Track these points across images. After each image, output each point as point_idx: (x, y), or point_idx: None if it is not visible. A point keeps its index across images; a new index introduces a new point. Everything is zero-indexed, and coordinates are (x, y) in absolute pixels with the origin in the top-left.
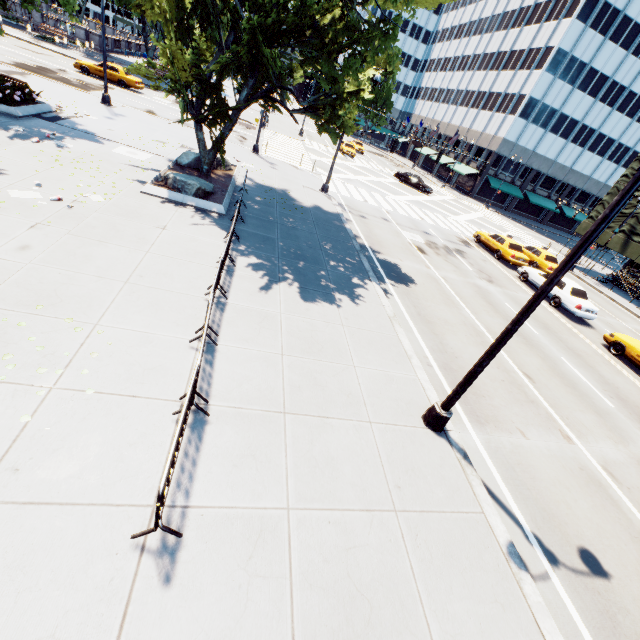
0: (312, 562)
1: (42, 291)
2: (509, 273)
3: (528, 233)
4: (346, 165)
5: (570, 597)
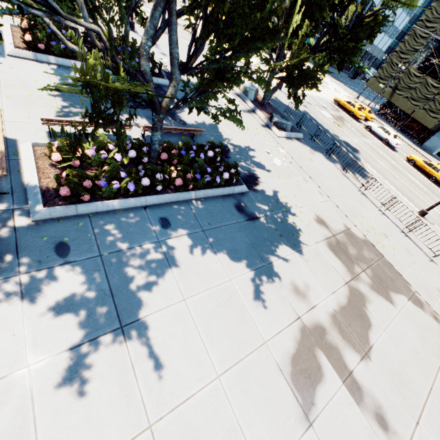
0: None
1: (348, 210)
2: (361, 126)
3: (331, 80)
4: None
5: None
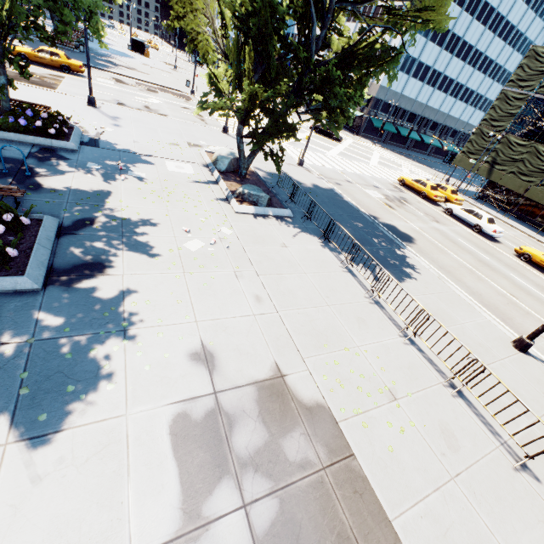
0: None
1: (311, 332)
2: (437, 210)
3: (410, 163)
4: None
5: None
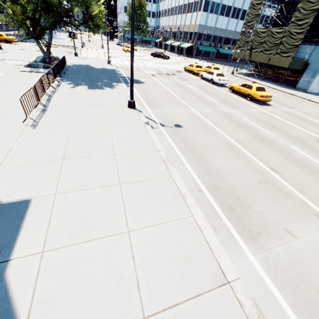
0: (77, 126)
1: None
2: (196, 77)
3: (219, 66)
4: (125, 55)
5: (165, 130)
